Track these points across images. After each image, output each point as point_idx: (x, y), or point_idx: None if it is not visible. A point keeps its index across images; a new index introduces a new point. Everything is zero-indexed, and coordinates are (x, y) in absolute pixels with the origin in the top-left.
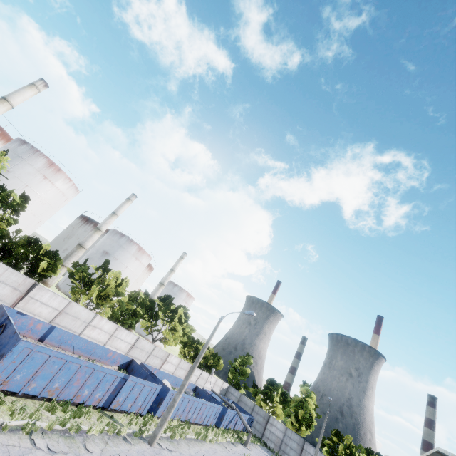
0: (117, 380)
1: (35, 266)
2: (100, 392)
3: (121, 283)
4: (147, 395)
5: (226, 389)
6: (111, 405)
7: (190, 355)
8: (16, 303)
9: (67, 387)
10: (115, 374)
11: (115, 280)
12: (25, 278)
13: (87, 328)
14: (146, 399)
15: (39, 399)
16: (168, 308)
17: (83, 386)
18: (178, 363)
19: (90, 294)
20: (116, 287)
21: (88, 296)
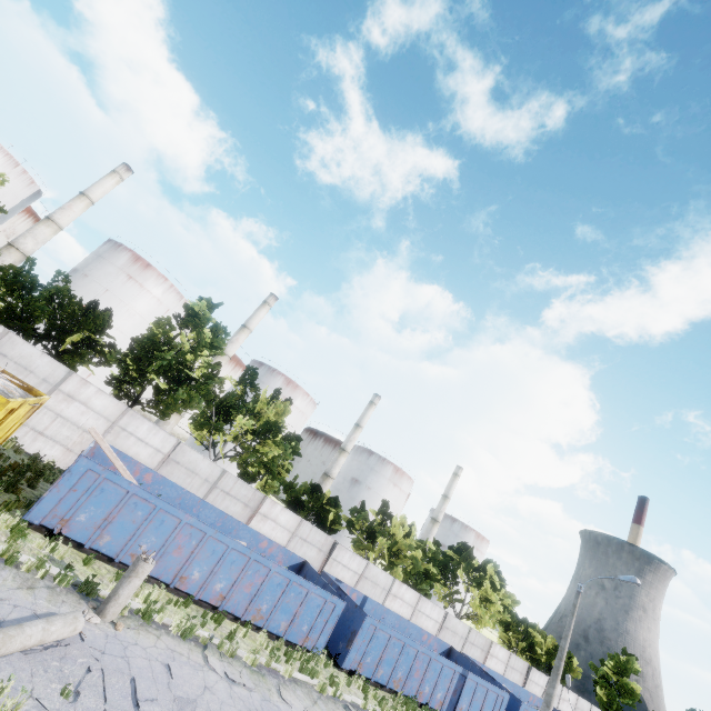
0: (456, 676)
1: (323, 519)
2: (440, 692)
3: (409, 531)
4: (492, 705)
5: None
6: None
7: (520, 645)
8: (322, 567)
9: (409, 678)
10: (452, 667)
11: (401, 528)
12: (326, 537)
13: (388, 598)
14: None
15: (386, 690)
16: (470, 565)
17: (423, 679)
18: (507, 658)
19: (378, 549)
20: (404, 538)
21: (376, 552)
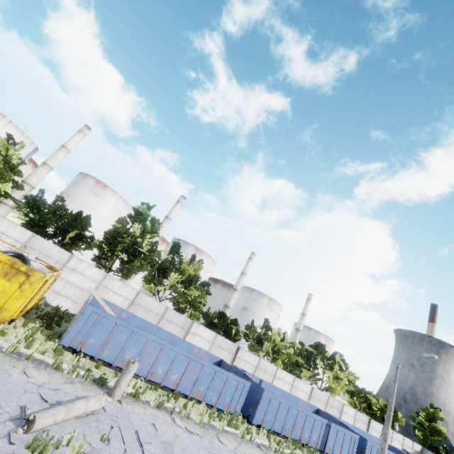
0: (323, 425)
1: (228, 333)
2: (314, 436)
3: (283, 337)
4: (349, 443)
5: (420, 452)
6: (325, 449)
7: (362, 406)
8: (231, 363)
9: (294, 428)
10: (321, 420)
11: (278, 335)
12: (232, 344)
13: (274, 380)
14: (349, 447)
15: (281, 436)
16: (324, 356)
17: (303, 429)
18: (354, 414)
19: (265, 350)
20: (281, 341)
21: (264, 351)
